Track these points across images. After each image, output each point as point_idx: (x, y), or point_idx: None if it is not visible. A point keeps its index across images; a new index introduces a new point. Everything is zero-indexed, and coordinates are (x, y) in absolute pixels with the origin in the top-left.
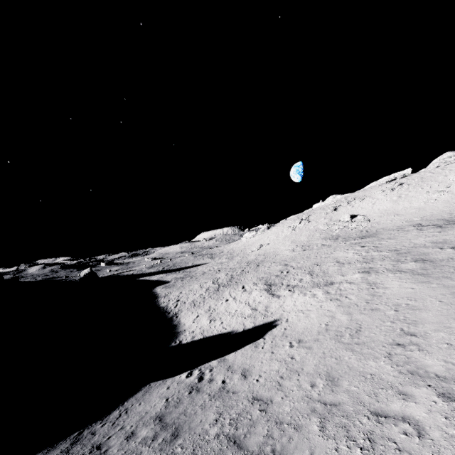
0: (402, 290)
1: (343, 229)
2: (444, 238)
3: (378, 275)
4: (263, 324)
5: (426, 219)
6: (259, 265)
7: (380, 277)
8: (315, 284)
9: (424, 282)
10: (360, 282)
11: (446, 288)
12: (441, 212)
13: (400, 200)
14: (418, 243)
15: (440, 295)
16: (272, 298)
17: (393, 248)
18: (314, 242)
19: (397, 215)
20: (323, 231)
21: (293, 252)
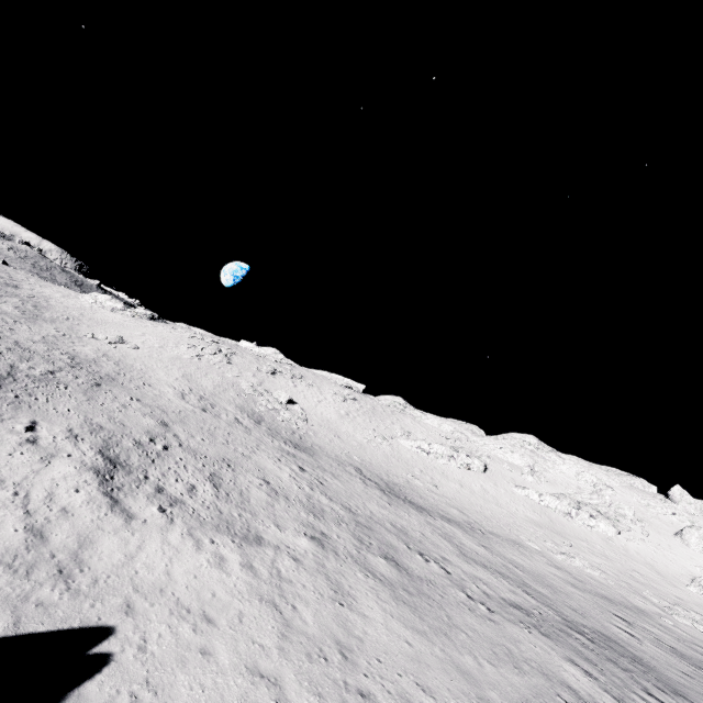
0: (394, 639)
1: (271, 412)
2: (402, 523)
3: (341, 564)
4: (53, 634)
5: (366, 466)
6: (101, 385)
7: (346, 573)
8: (224, 520)
9: (420, 632)
10: (316, 570)
11: (462, 675)
12: (380, 466)
13: (347, 419)
14: (375, 514)
15: (465, 697)
16: (109, 515)
17: (347, 503)
18: (223, 404)
19: (338, 437)
20: (244, 394)
21: (184, 400)
